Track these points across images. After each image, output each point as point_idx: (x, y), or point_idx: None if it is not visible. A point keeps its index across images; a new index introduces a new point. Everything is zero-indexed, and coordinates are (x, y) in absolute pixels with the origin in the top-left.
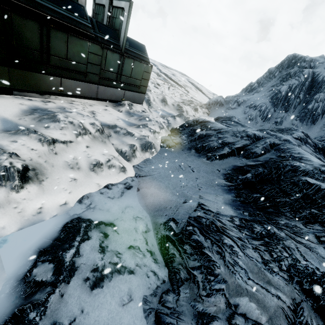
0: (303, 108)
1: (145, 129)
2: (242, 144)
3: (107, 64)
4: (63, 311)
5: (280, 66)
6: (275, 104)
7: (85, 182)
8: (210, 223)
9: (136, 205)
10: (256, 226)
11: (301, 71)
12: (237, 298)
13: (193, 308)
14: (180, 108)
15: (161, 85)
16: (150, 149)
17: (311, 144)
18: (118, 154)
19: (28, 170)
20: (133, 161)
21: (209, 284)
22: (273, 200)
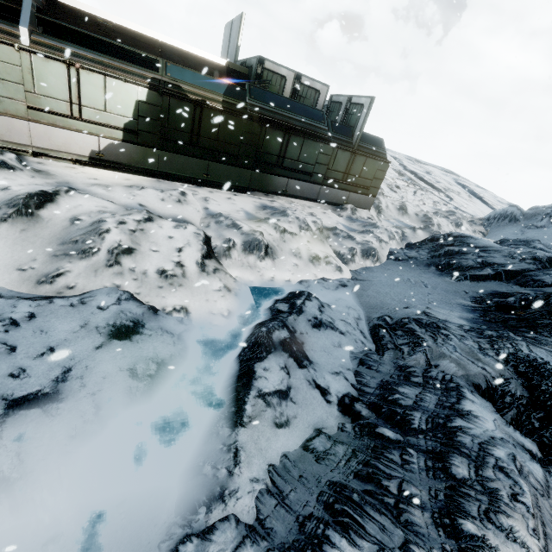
0: None
1: (369, 236)
2: (520, 268)
3: (335, 163)
4: (296, 326)
5: None
6: None
7: (304, 270)
8: (431, 323)
9: (350, 301)
10: (488, 331)
11: None
12: (438, 361)
13: (394, 364)
14: (428, 220)
15: (402, 188)
16: (372, 256)
17: None
18: (335, 255)
19: (268, 248)
20: (350, 265)
21: (414, 350)
22: (532, 321)
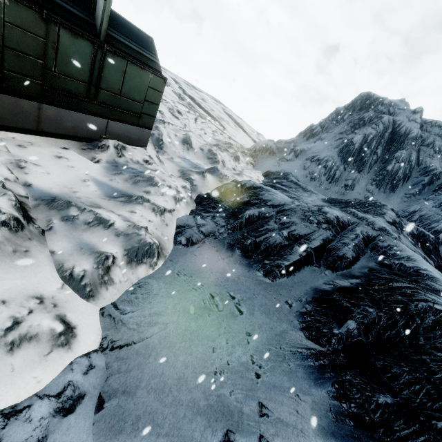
0: (381, 169)
1: (143, 207)
2: (322, 238)
3: (61, 59)
4: None
5: (350, 106)
6: (345, 159)
7: None
8: None
9: None
10: None
11: (379, 117)
12: None
13: None
14: (213, 156)
15: (184, 114)
16: (148, 256)
17: (406, 231)
18: (62, 283)
19: None
20: (102, 295)
21: None
22: (428, 422)
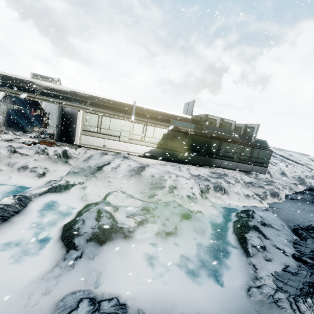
0: None
1: (271, 186)
2: None
3: (244, 152)
4: (254, 223)
5: None
6: None
7: (243, 201)
8: None
9: (273, 217)
10: None
11: None
12: None
13: None
14: (301, 180)
15: (278, 164)
16: (277, 196)
17: None
18: (256, 195)
19: (224, 189)
20: (266, 200)
21: None
22: None
